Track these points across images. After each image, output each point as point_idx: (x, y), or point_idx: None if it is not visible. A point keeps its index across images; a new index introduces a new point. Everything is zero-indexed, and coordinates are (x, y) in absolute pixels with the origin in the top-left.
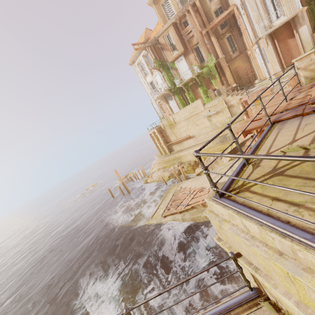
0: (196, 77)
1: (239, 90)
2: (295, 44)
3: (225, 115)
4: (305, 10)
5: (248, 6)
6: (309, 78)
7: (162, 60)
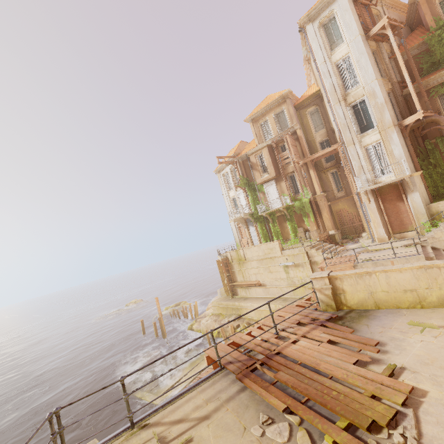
0: (285, 209)
1: (337, 241)
2: (406, 209)
3: (305, 272)
4: (419, 174)
5: (349, 153)
6: (325, 303)
7: (250, 179)
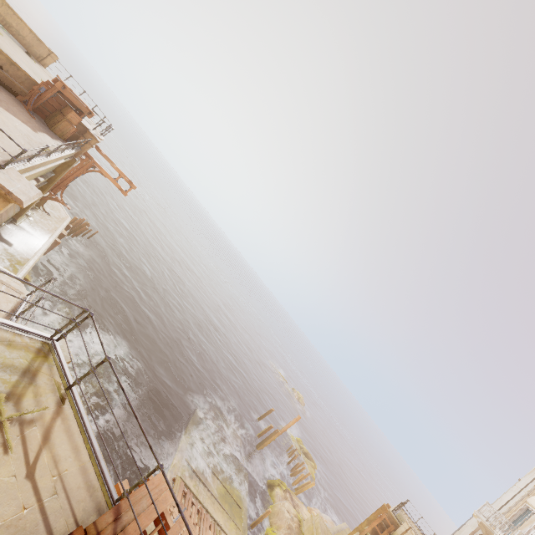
0: None
1: None
2: None
3: None
4: None
5: None
6: None
7: None
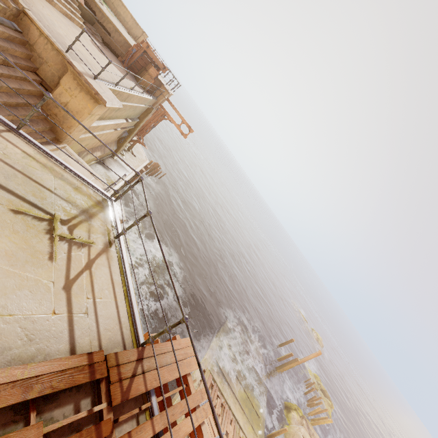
0: None
1: None
2: None
3: None
4: None
5: None
6: None
7: None
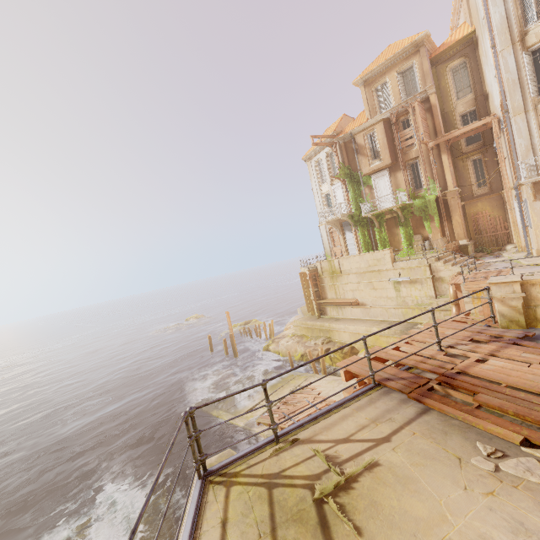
0: (399, 210)
1: (469, 254)
2: None
3: (424, 291)
4: None
5: (513, 126)
6: (508, 317)
7: (353, 168)
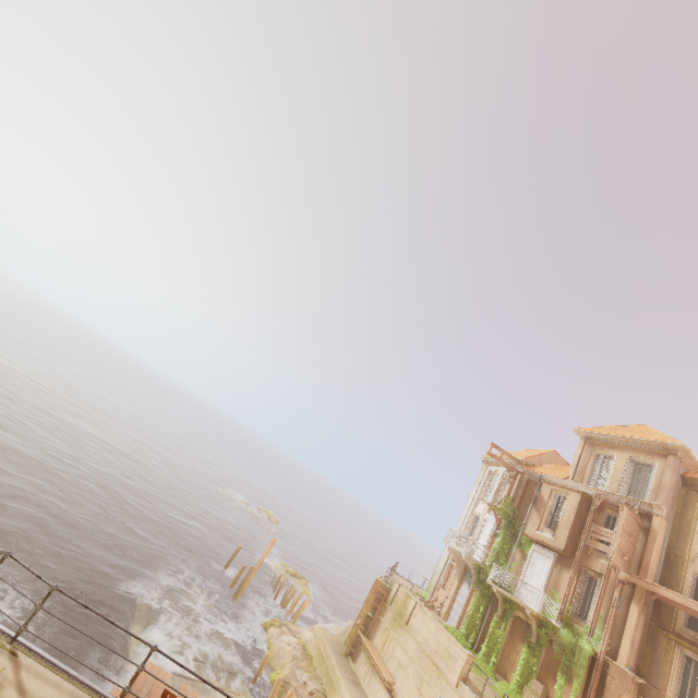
0: (535, 619)
1: None
2: None
3: None
4: None
5: None
6: None
7: (520, 515)
